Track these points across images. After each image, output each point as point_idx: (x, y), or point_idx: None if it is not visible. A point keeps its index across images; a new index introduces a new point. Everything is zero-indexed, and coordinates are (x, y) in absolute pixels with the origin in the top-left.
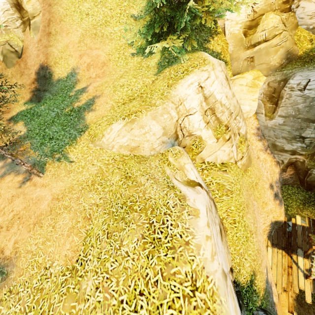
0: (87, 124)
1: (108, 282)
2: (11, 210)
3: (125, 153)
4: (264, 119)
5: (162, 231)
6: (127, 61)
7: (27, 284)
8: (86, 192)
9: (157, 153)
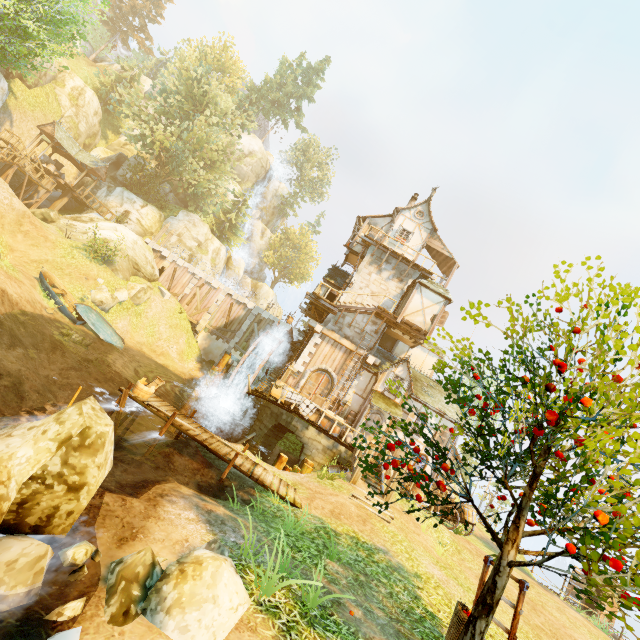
0: None
1: None
2: None
3: None
4: None
5: None
6: None
7: None
8: None
9: None
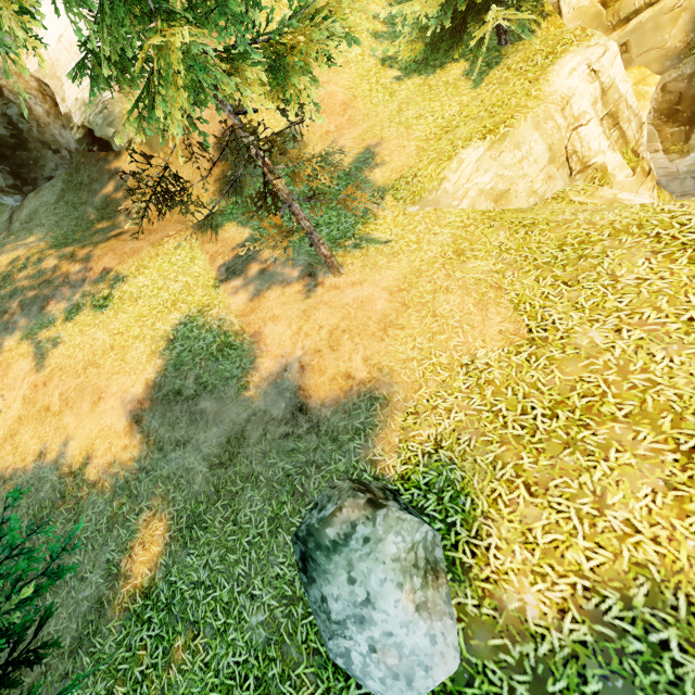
0: (382, 186)
1: (636, 317)
2: (318, 328)
3: (484, 209)
4: (668, 160)
5: (691, 231)
6: (392, 91)
7: (444, 393)
8: (457, 265)
9: (541, 201)
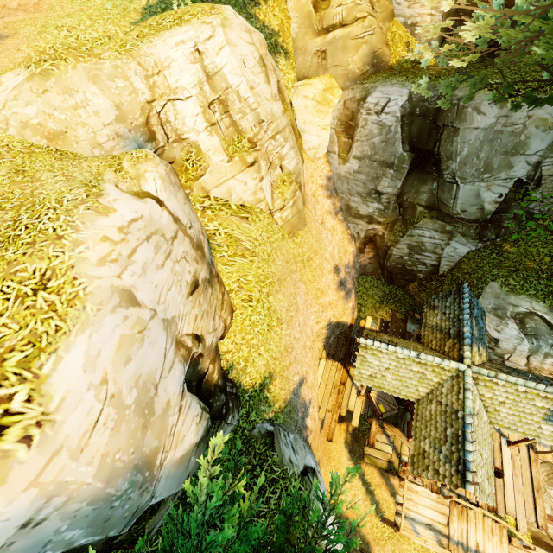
0: None
1: None
2: None
3: (36, 142)
4: (337, 162)
5: (28, 227)
6: None
7: None
8: None
9: (107, 155)
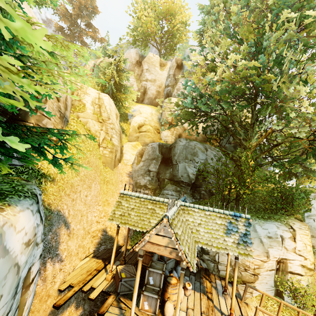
0: None
1: None
2: None
3: None
4: (135, 166)
5: None
6: None
7: None
8: None
9: None
